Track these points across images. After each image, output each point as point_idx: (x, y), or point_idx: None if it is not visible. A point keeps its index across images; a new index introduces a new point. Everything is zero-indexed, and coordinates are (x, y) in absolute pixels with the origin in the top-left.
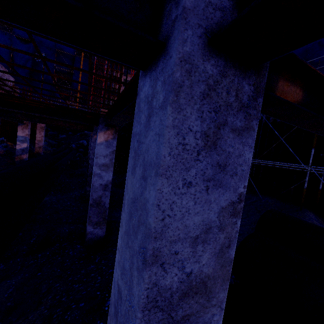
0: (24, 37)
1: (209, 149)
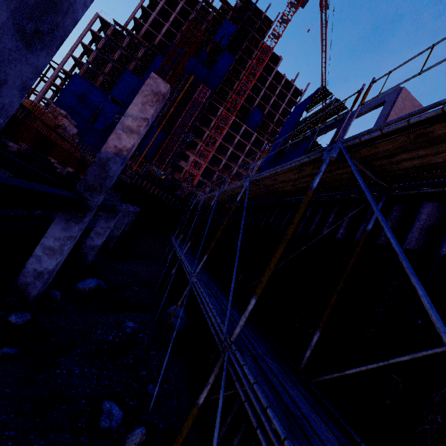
0: (117, 99)
1: None
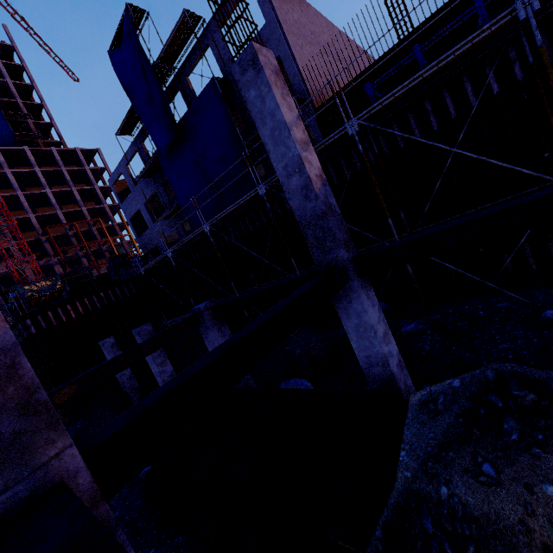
0: None
1: None
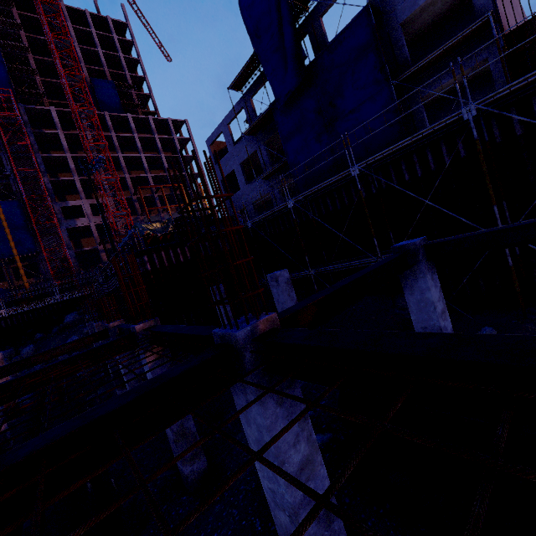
0: None
1: (281, 405)
